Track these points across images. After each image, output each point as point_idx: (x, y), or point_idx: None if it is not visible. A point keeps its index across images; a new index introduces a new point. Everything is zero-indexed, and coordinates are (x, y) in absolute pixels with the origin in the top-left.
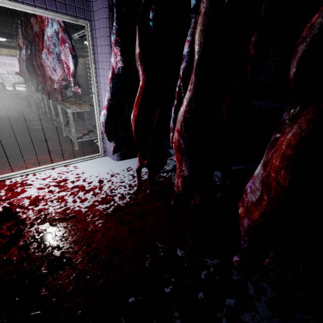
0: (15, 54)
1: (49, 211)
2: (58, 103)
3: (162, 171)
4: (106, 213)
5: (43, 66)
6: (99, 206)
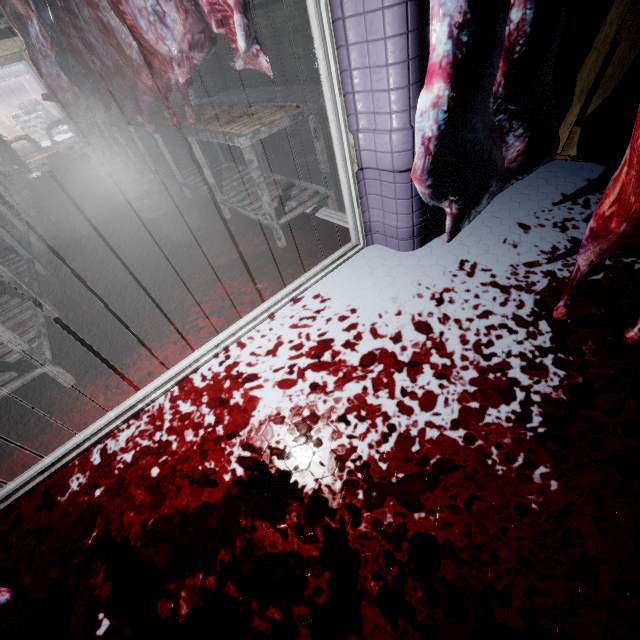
0: (17, 49)
1: (362, 455)
2: (192, 133)
3: (576, 250)
4: (536, 437)
5: (109, 32)
6: (490, 412)
